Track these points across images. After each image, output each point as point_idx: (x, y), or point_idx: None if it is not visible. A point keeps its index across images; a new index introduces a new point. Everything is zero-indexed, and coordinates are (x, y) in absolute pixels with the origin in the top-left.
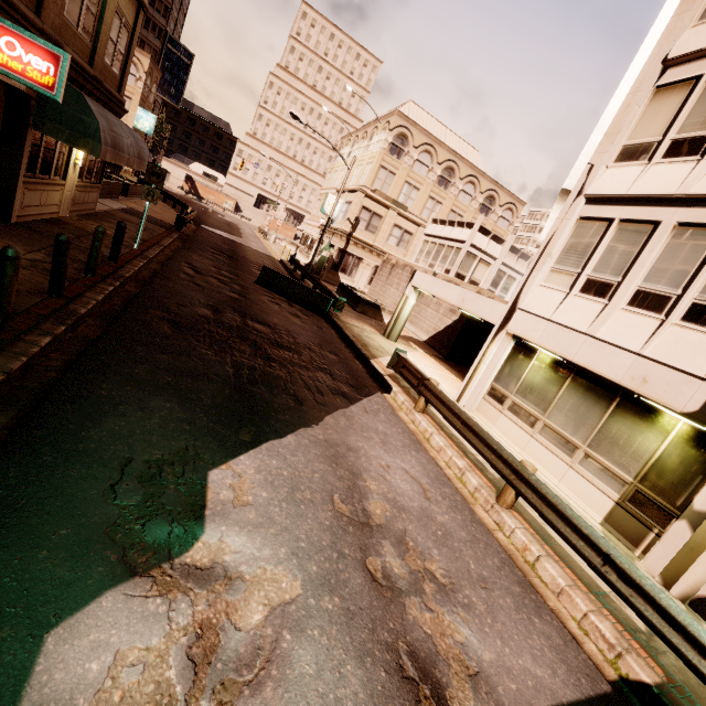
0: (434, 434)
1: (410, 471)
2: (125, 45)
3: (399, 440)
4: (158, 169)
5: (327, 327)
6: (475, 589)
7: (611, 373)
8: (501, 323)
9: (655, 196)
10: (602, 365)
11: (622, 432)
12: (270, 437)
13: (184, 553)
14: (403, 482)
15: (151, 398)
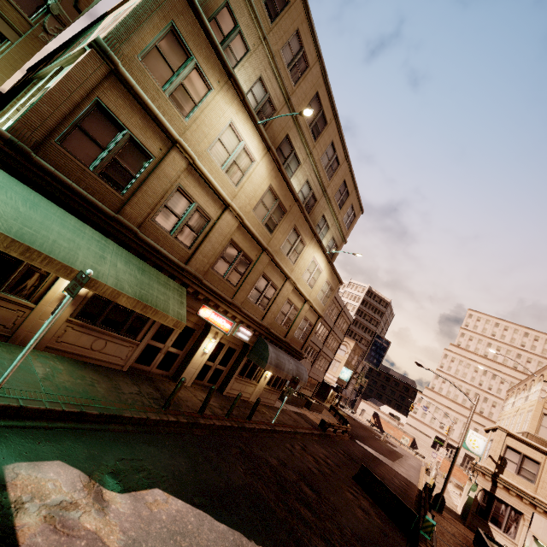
0: None
1: None
2: (308, 331)
3: None
4: (296, 379)
5: (398, 540)
6: None
7: None
8: None
9: None
10: None
11: None
12: (211, 513)
13: (107, 489)
14: None
15: (180, 457)
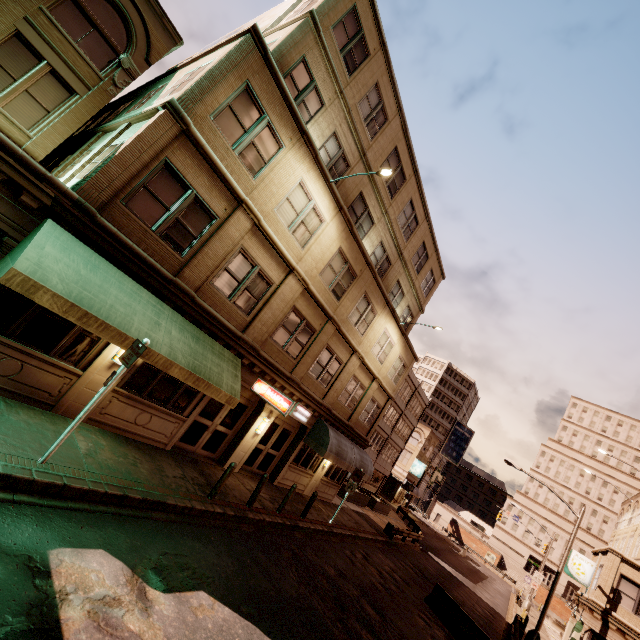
0: None
1: None
2: (376, 414)
3: None
4: (360, 472)
5: None
6: None
7: None
8: None
9: None
10: None
11: None
12: (260, 626)
13: (150, 586)
14: None
15: (227, 556)
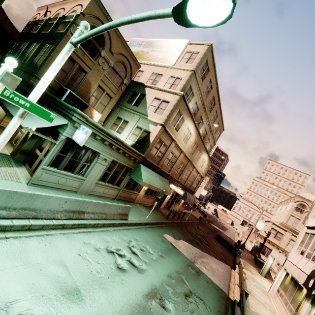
0: (236, 275)
1: (218, 268)
2: (197, 183)
3: (222, 268)
4: (195, 204)
5: (230, 255)
6: (212, 273)
7: (295, 275)
8: (282, 264)
9: (313, 227)
10: (294, 273)
11: (296, 296)
12: (192, 245)
13: (176, 239)
14: (213, 265)
15: (178, 232)
